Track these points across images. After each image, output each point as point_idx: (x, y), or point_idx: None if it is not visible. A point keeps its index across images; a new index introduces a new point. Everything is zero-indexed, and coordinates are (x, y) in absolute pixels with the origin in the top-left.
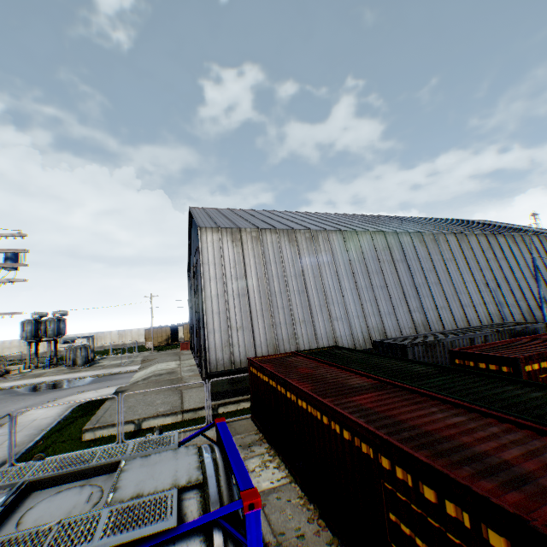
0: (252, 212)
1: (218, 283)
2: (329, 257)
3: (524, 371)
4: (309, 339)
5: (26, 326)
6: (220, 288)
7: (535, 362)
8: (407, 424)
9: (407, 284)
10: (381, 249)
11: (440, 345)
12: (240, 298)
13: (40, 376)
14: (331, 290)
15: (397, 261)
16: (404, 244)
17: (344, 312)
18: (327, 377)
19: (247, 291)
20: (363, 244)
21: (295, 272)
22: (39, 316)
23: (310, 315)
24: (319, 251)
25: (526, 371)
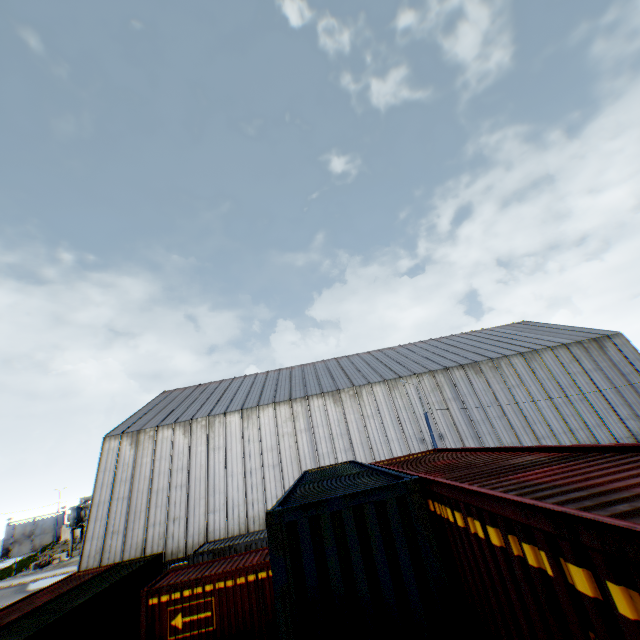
0: (212, 387)
1: (108, 488)
2: (221, 442)
3: (147, 603)
4: (179, 537)
5: (71, 513)
6: (108, 493)
7: (167, 592)
8: None
9: (307, 457)
10: (283, 422)
11: (232, 551)
12: (123, 501)
13: (65, 566)
14: (214, 478)
15: (300, 432)
16: (313, 409)
17: (224, 502)
18: (26, 607)
19: (131, 492)
20: (263, 420)
21: (181, 465)
22: (86, 500)
23: (186, 510)
24: (211, 438)
25: (154, 602)
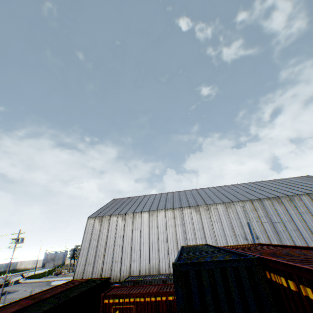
0: (135, 198)
1: (87, 242)
2: (138, 226)
3: (103, 301)
4: (117, 271)
5: (70, 251)
6: (88, 244)
7: (112, 298)
8: (7, 308)
9: (181, 239)
10: (169, 219)
11: (143, 283)
12: (93, 249)
13: (66, 276)
14: (135, 244)
15: (178, 225)
16: (185, 214)
17: (139, 256)
18: (52, 292)
19: (97, 245)
20: (159, 217)
21: (120, 235)
22: (77, 246)
23: (121, 258)
24: (134, 223)
25: (106, 302)
